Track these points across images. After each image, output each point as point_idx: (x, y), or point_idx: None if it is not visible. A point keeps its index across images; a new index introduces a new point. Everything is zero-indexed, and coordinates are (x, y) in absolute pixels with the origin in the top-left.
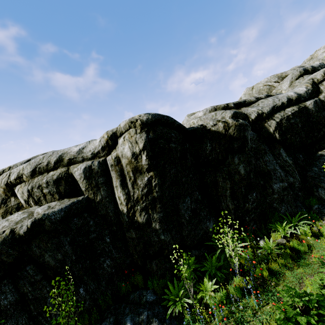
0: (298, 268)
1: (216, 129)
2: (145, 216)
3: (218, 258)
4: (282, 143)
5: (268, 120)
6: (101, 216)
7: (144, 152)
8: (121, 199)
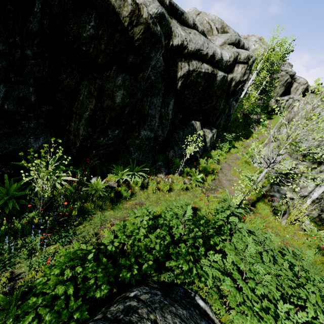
0: (111, 210)
1: (118, 4)
2: None
3: (25, 184)
4: (177, 95)
5: (184, 61)
6: None
7: None
8: None
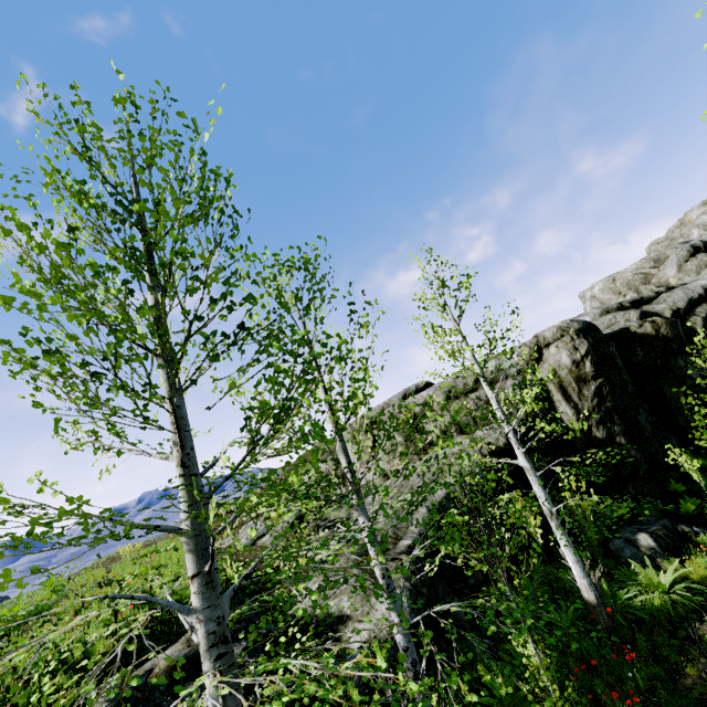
0: None
1: (644, 330)
2: (604, 430)
3: (706, 476)
4: None
5: (689, 317)
6: (547, 438)
7: (589, 357)
8: (568, 415)
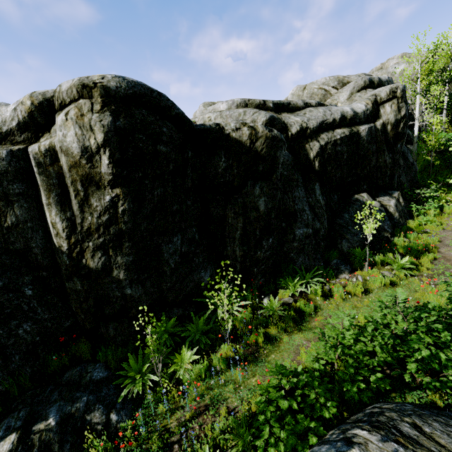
0: (298, 332)
1: (238, 136)
2: (102, 258)
3: (207, 319)
4: (320, 177)
5: (311, 140)
6: (17, 253)
7: (106, 151)
8: (57, 228)
